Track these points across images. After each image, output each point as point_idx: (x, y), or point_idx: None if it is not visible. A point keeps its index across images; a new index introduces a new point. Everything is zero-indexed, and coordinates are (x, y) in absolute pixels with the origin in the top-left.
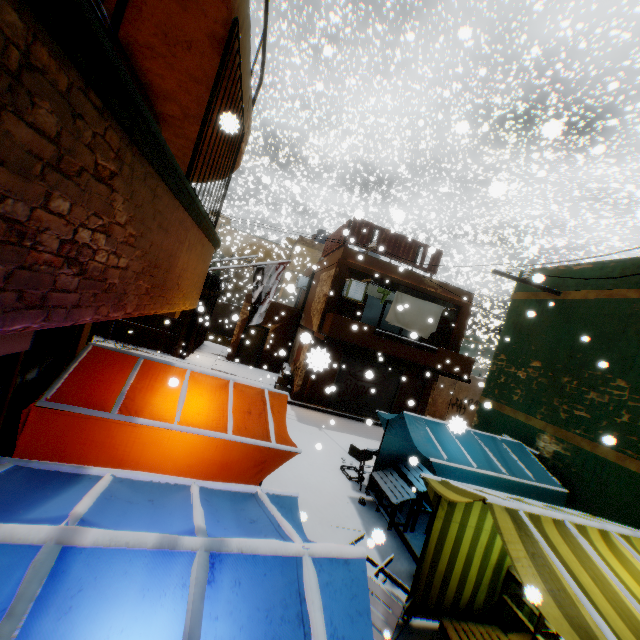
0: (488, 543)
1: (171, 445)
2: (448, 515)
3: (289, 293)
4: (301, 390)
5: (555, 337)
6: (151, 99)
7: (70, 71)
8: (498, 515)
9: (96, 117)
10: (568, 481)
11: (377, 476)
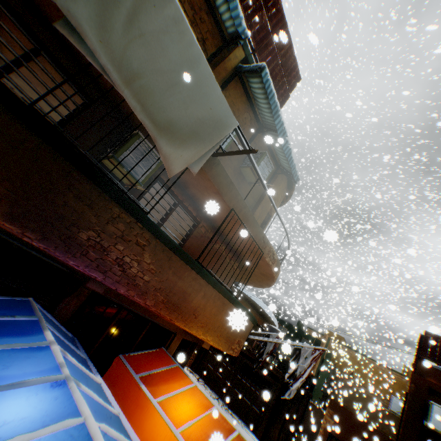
0: None
1: (146, 414)
2: None
3: None
4: None
5: None
6: (230, 244)
7: (131, 218)
8: None
9: (139, 229)
10: None
11: None
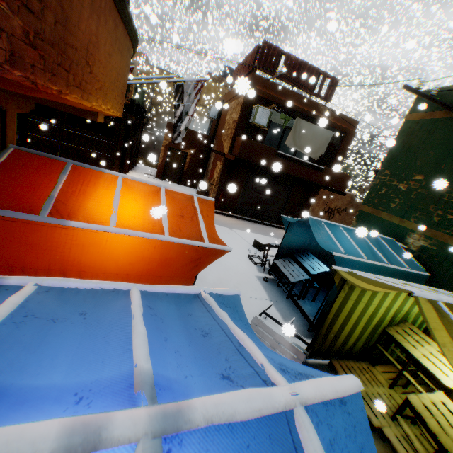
0: (372, 313)
1: (110, 246)
2: (347, 296)
3: (201, 125)
4: (215, 201)
5: (443, 153)
6: None
7: None
8: (423, 307)
9: None
10: (429, 267)
11: (278, 263)
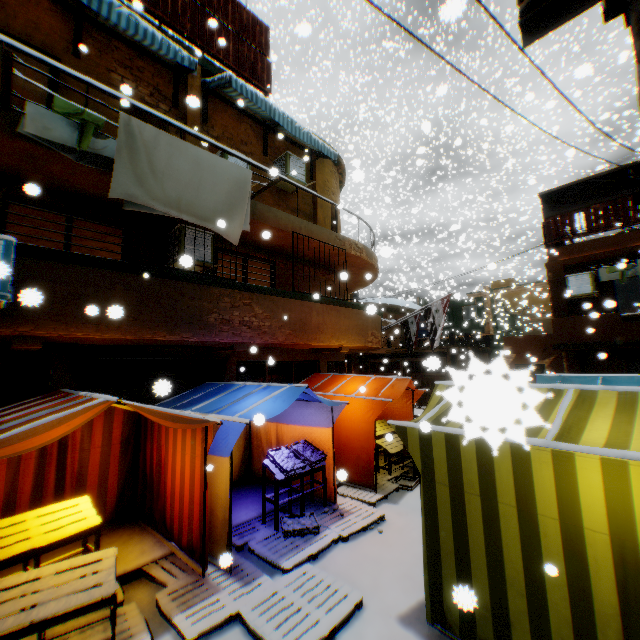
0: None
1: None
2: None
3: None
4: None
5: None
6: (315, 262)
7: (229, 290)
8: (437, 389)
9: (239, 294)
10: None
11: None
